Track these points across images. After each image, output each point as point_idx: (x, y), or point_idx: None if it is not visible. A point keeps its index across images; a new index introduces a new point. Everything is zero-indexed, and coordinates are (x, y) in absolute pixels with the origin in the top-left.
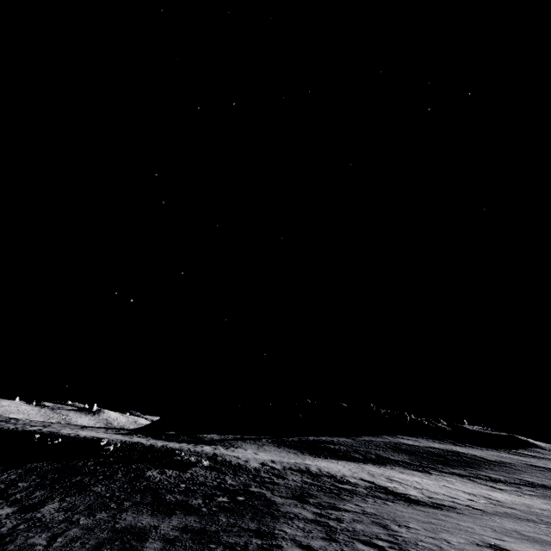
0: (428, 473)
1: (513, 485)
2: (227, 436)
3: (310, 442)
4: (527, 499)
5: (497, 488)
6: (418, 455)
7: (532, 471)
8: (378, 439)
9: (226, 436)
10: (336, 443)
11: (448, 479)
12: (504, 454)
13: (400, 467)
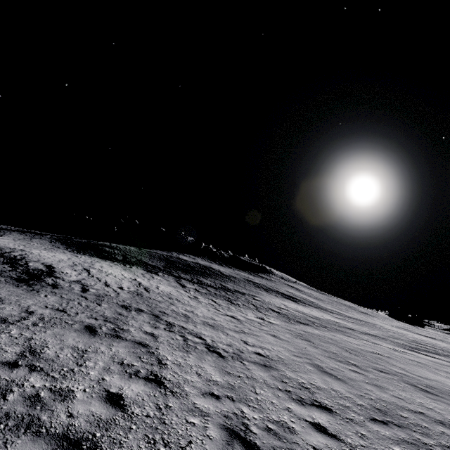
0: (151, 273)
1: (203, 287)
2: (12, 228)
3: (93, 244)
4: (183, 293)
5: (183, 286)
6: (175, 265)
7: (241, 282)
8: (163, 253)
9: (11, 228)
10: (116, 248)
11: (157, 277)
12: (245, 274)
13: (141, 268)
